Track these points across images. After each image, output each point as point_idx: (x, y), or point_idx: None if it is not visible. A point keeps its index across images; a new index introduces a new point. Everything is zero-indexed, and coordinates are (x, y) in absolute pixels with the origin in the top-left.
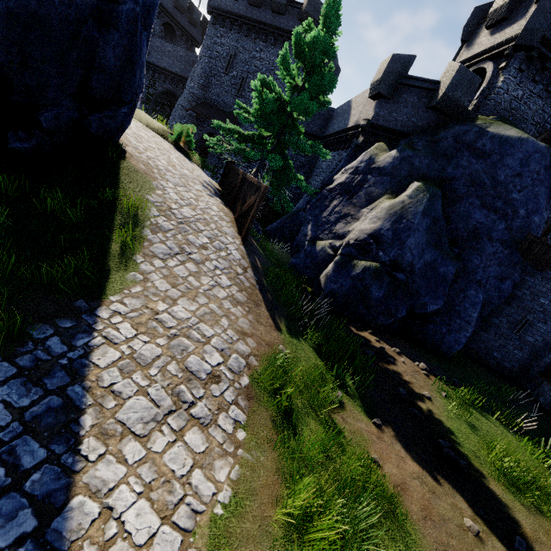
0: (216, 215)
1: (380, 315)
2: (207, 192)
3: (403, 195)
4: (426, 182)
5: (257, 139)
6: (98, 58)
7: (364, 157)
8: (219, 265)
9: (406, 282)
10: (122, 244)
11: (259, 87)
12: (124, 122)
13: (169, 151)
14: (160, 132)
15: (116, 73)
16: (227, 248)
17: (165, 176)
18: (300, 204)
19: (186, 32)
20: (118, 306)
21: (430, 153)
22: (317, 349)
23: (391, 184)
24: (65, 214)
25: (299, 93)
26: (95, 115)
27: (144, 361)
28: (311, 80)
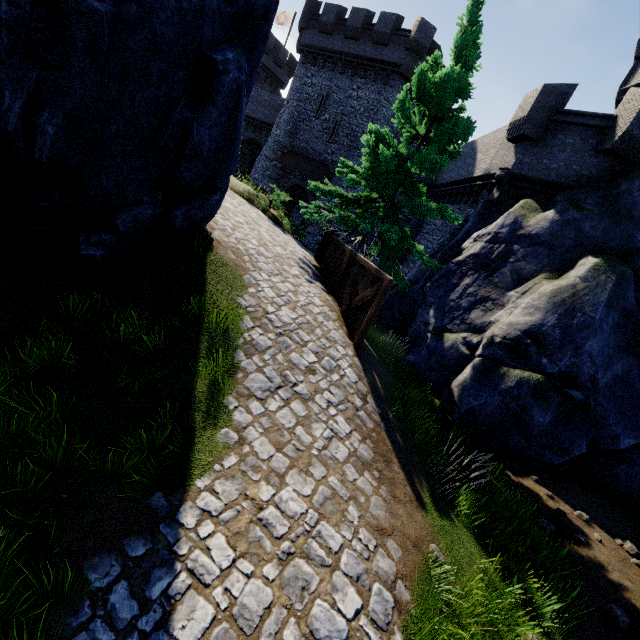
0: (320, 313)
1: (546, 450)
2: (305, 276)
3: (571, 274)
4: (608, 257)
5: (364, 202)
6: (190, 144)
7: (506, 219)
8: (332, 398)
9: (585, 404)
10: (210, 379)
11: (371, 142)
12: (214, 209)
13: (258, 223)
14: (246, 195)
15: (210, 157)
16: (339, 366)
17: (257, 264)
18: (411, 275)
19: (271, 73)
20: (207, 500)
21: (606, 214)
22: (475, 529)
23: (550, 258)
24: (141, 339)
25: (419, 144)
26: (182, 208)
27: (248, 622)
28: (437, 128)
